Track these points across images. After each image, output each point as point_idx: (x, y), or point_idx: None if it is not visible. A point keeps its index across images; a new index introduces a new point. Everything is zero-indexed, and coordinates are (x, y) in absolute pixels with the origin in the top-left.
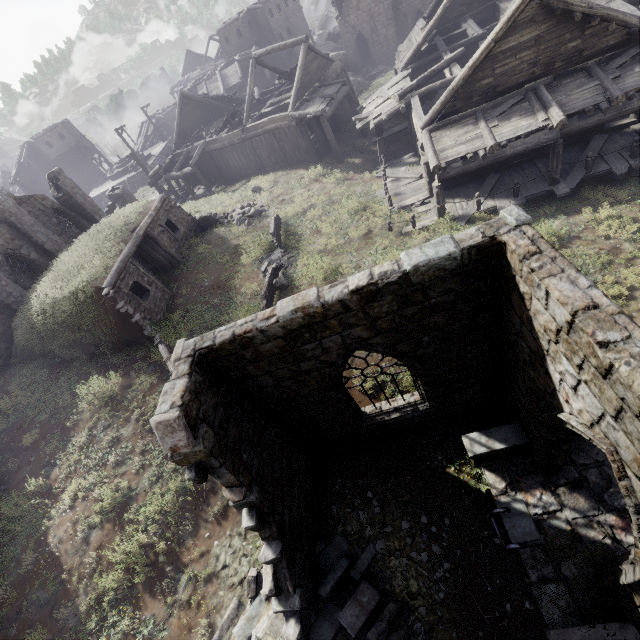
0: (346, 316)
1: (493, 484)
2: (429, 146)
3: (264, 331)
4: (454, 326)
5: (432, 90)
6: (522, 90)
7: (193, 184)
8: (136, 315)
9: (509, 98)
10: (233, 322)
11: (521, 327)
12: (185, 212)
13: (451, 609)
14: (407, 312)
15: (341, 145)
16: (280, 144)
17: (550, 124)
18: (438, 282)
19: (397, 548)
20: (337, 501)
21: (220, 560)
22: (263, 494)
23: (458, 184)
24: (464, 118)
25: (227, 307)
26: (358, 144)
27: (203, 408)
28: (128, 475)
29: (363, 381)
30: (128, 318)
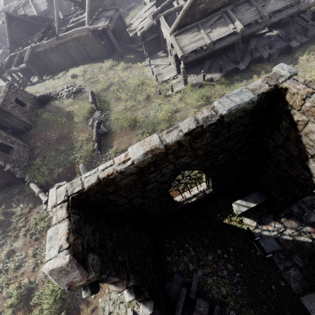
0: (179, 151)
1: (250, 224)
2: (176, 44)
3: (122, 172)
4: (237, 146)
5: (170, 13)
6: (220, 12)
7: (29, 75)
8: (7, 166)
9: (214, 16)
10: (95, 168)
11: (284, 142)
12: (28, 93)
13: (246, 297)
14: (215, 142)
15: (120, 48)
16: (83, 47)
17: (236, 30)
18: (238, 120)
19: (209, 272)
20: (169, 254)
21: (106, 310)
22: (136, 277)
23: (191, 66)
24: (192, 28)
25: (72, 150)
26: (130, 47)
27: (85, 240)
28: (26, 273)
29: (179, 186)
30: (1, 169)
